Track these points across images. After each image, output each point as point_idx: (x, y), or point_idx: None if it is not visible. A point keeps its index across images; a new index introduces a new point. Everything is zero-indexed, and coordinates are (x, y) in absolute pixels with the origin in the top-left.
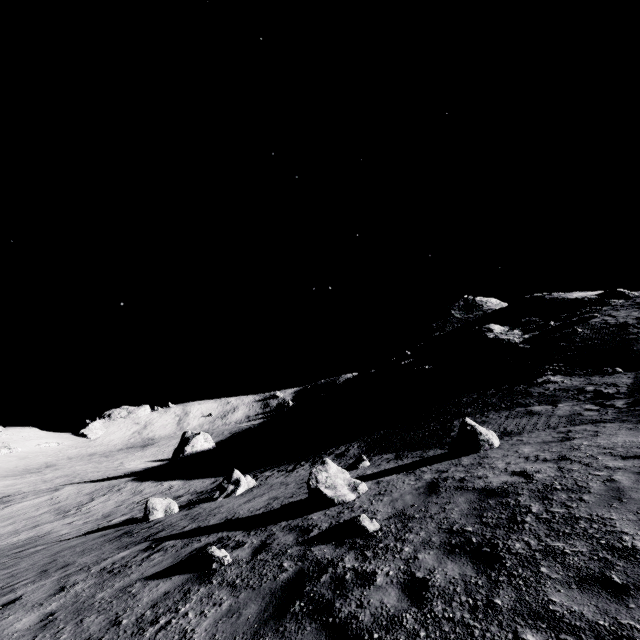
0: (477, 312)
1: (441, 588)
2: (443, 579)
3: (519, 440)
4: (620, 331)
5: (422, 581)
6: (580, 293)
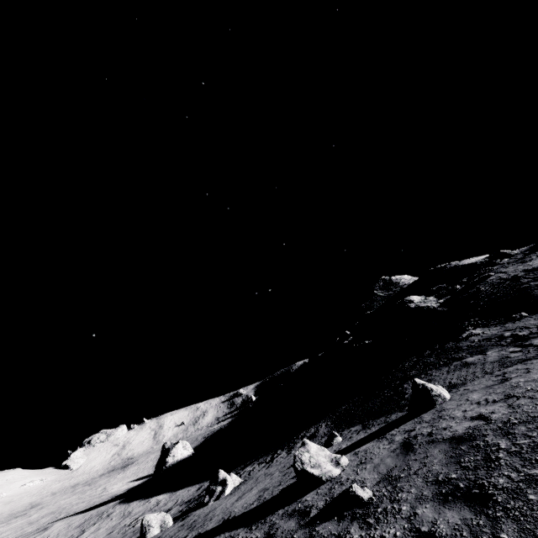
0: (395, 288)
1: (449, 536)
2: (447, 527)
3: (465, 389)
4: (514, 283)
5: (429, 534)
6: (472, 259)
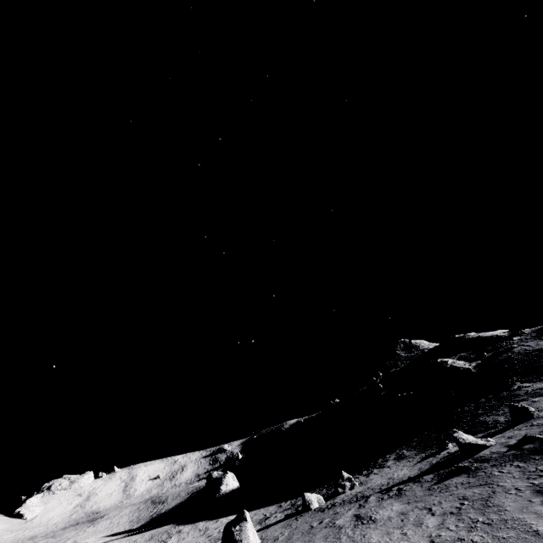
0: (417, 351)
1: None
2: None
3: None
4: (542, 353)
5: None
6: (490, 332)
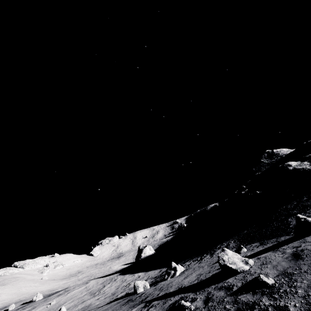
0: (276, 157)
1: None
2: None
3: None
4: None
5: None
6: None
